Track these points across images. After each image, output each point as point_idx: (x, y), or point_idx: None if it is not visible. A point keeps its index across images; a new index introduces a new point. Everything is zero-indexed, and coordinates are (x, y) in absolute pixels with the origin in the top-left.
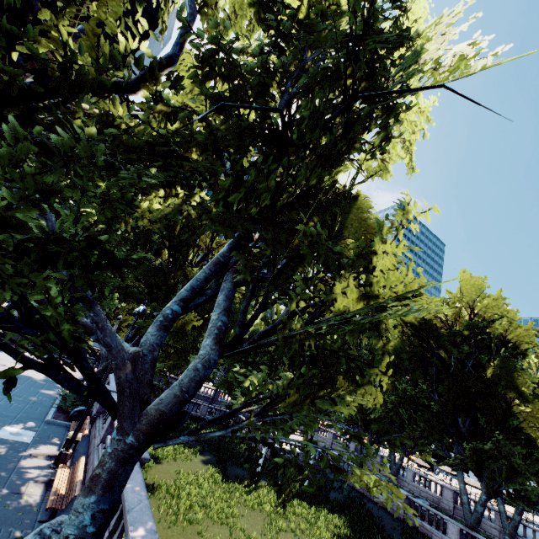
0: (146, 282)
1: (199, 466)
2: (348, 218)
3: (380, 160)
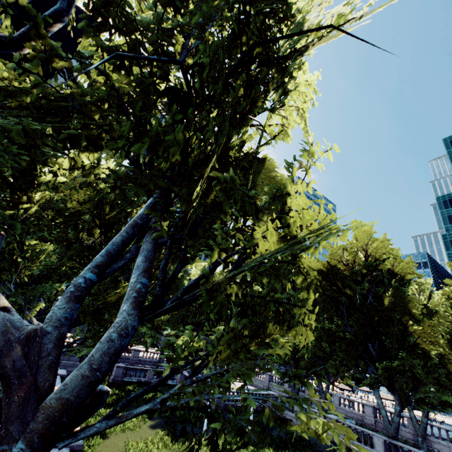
0: (80, 261)
1: (148, 432)
2: (259, 177)
3: (280, 126)
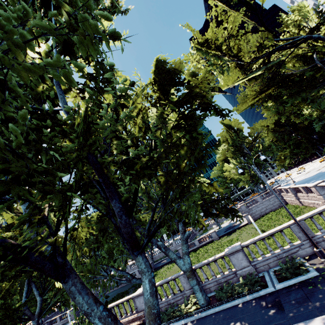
0: None
1: None
2: None
3: None
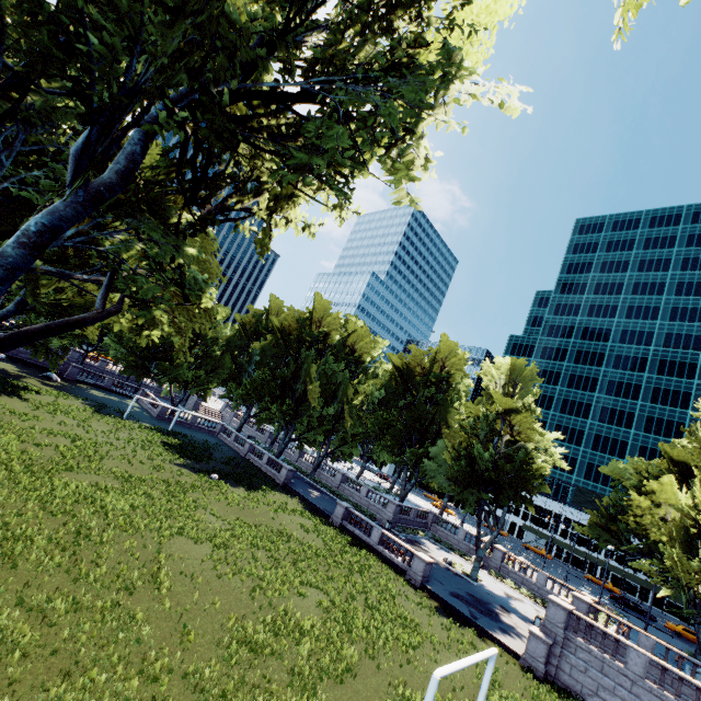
0: None
1: (77, 404)
2: None
3: None
